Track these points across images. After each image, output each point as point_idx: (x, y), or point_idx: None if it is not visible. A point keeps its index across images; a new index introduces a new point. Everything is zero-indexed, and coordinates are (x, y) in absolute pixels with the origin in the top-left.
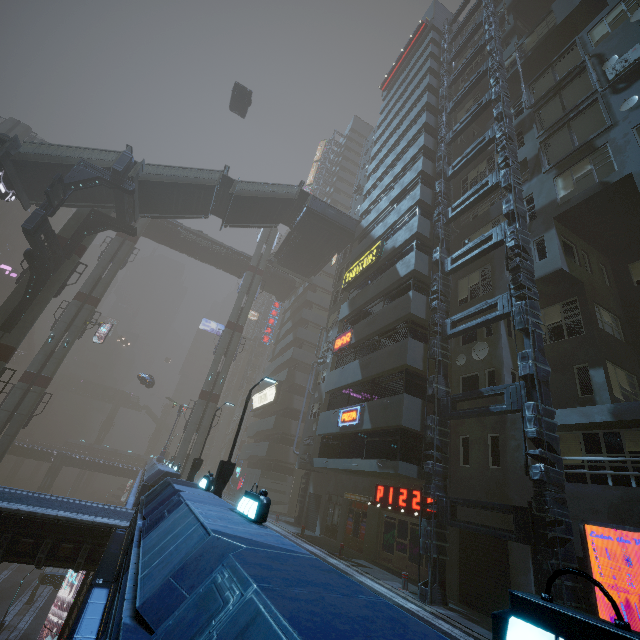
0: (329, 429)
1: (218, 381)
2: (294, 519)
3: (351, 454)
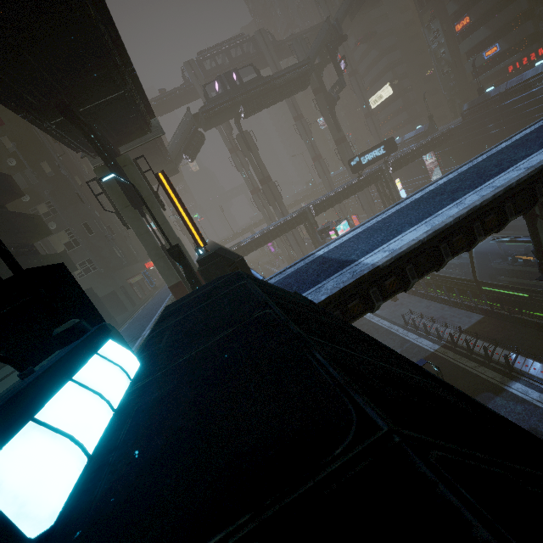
0: (477, 65)
1: (367, 105)
2: (453, 119)
3: (498, 64)
